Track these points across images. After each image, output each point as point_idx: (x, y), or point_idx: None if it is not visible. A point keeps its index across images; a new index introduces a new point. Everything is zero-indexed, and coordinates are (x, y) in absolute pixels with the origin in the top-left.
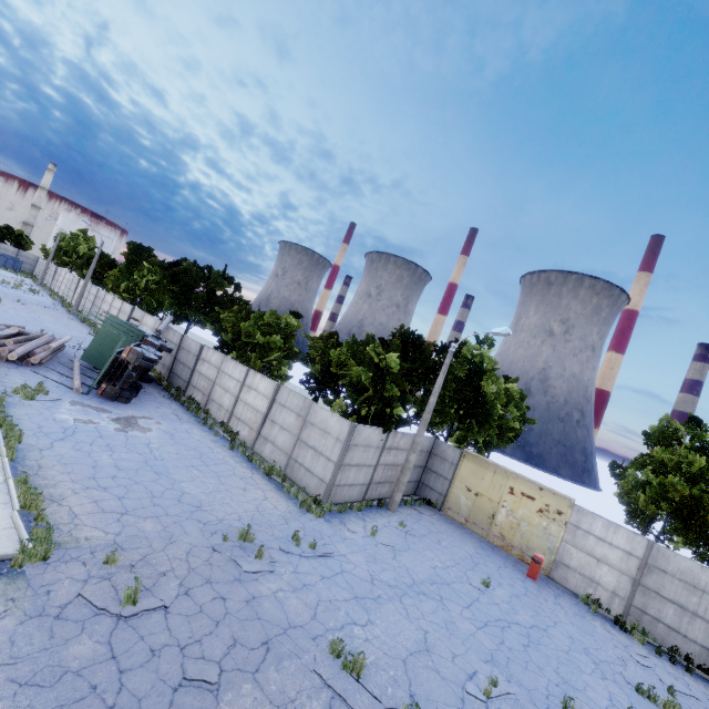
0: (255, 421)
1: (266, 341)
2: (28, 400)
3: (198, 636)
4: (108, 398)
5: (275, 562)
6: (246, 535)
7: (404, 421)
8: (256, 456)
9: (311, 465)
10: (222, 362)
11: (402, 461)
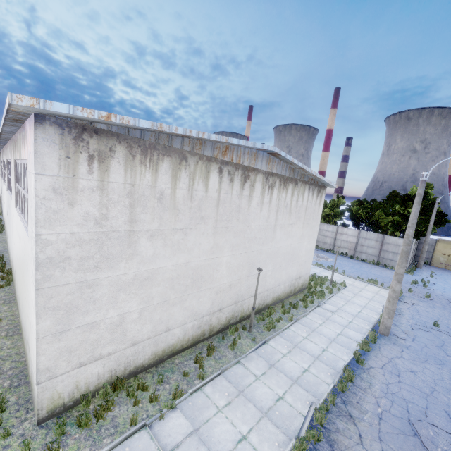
0: (351, 246)
1: (333, 212)
2: None
3: (447, 302)
4: None
5: (429, 287)
6: (415, 282)
7: (424, 234)
8: (364, 259)
9: (393, 258)
10: None
11: (414, 249)
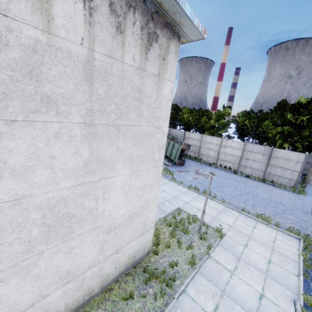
0: (235, 160)
1: (218, 123)
2: (172, 175)
3: None
4: (179, 165)
5: None
6: None
7: None
8: (249, 175)
9: (282, 174)
10: (201, 138)
11: None
